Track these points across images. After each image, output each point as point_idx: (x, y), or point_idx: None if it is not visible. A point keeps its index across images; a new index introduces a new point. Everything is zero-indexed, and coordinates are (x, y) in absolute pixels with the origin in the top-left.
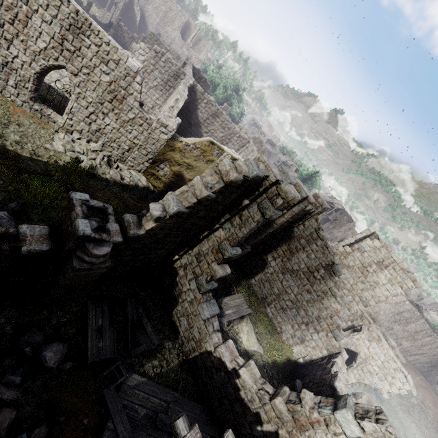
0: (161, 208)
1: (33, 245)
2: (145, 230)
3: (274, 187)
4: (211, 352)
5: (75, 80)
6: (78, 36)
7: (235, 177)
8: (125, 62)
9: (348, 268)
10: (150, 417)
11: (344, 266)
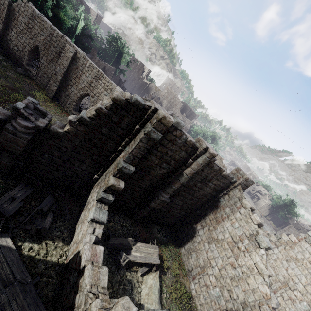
0: (74, 116)
1: None
2: (63, 131)
3: (155, 114)
4: (80, 251)
5: (92, 99)
6: (97, 80)
7: (116, 95)
8: (115, 89)
9: (296, 261)
10: None
11: (291, 258)
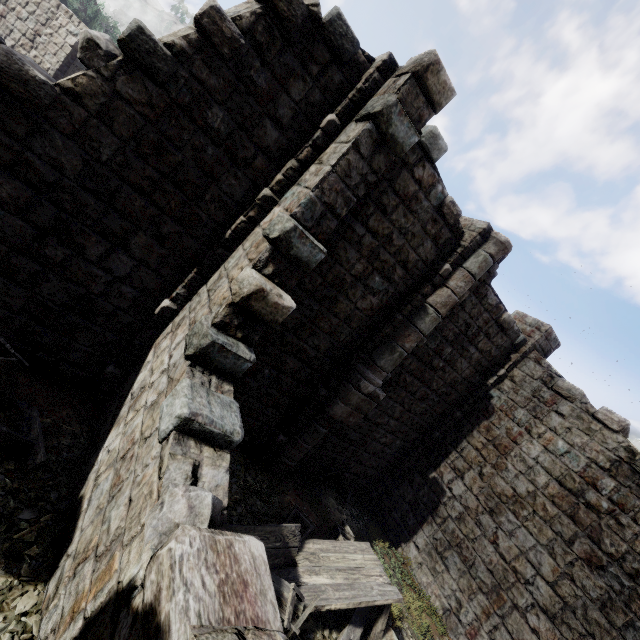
0: (106, 35)
1: None
2: (54, 85)
3: (390, 79)
4: (133, 584)
5: None
6: None
7: None
8: None
9: None
10: None
11: None
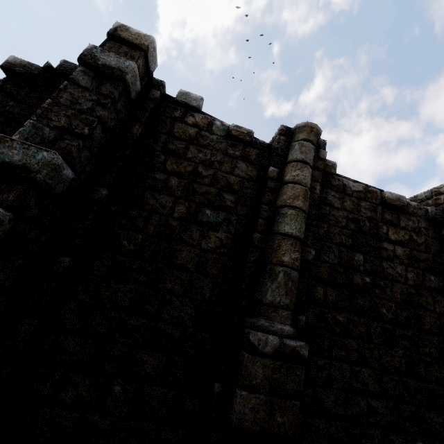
0: None
1: None
2: None
3: None
4: None
5: None
6: None
7: (12, 57)
8: None
9: None
10: None
11: None
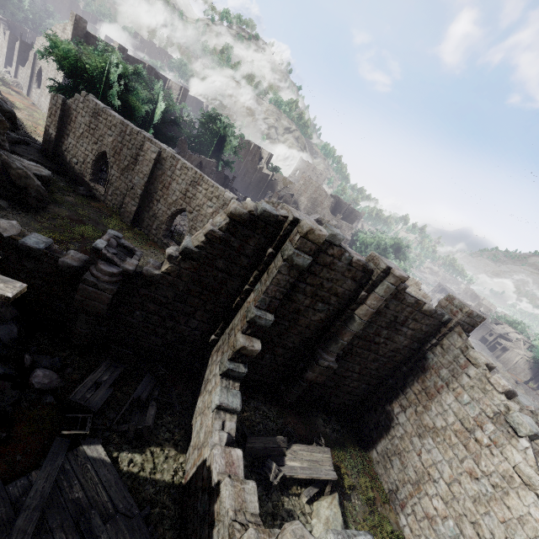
0: (174, 248)
1: (68, 260)
2: (161, 272)
3: (296, 228)
4: (206, 459)
5: (191, 216)
6: (195, 187)
7: (233, 208)
8: (223, 196)
9: None
10: (81, 507)
11: None
